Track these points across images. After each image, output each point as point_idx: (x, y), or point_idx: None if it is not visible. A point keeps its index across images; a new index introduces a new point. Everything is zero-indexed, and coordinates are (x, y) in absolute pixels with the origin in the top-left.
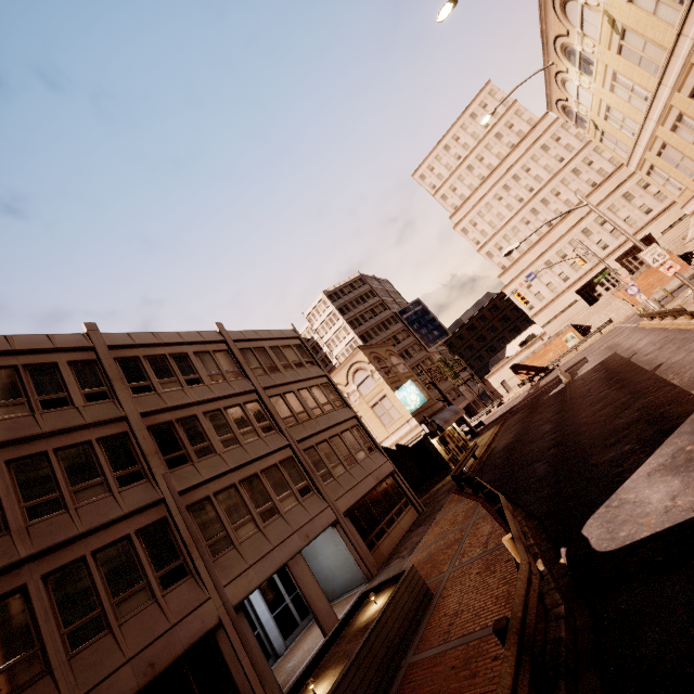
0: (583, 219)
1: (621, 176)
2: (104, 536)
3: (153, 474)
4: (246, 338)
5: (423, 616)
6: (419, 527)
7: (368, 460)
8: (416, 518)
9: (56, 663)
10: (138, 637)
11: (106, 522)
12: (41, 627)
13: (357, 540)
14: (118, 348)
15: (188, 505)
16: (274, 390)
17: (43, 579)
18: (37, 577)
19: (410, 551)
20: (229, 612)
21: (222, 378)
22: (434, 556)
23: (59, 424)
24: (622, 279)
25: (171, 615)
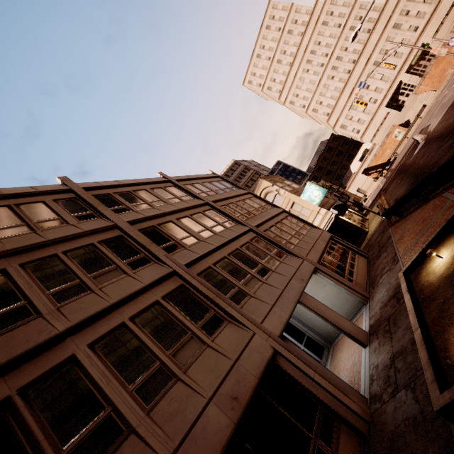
0: (371, 56)
1: (386, 15)
2: (135, 305)
3: (156, 256)
4: (183, 178)
5: None
6: (379, 257)
7: (309, 233)
8: (367, 260)
9: (135, 420)
10: (207, 378)
11: (132, 292)
12: (105, 390)
13: (339, 277)
14: (91, 190)
15: (196, 274)
16: (220, 203)
17: (90, 348)
18: (83, 347)
19: (393, 263)
20: (277, 341)
21: (179, 200)
22: None
23: (60, 234)
24: (434, 51)
25: (228, 353)
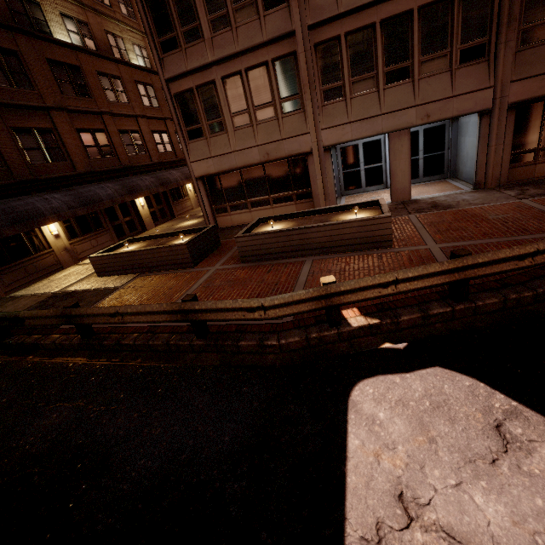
0: None
1: None
2: (252, 58)
3: None
4: None
5: (360, 250)
6: None
7: None
8: None
9: (229, 130)
10: (263, 136)
11: (251, 46)
12: (223, 108)
13: (499, 145)
14: None
15: (316, 43)
16: None
17: (222, 80)
18: (219, 77)
19: (532, 195)
20: (319, 148)
21: None
22: (490, 222)
23: None
24: None
25: (283, 132)
